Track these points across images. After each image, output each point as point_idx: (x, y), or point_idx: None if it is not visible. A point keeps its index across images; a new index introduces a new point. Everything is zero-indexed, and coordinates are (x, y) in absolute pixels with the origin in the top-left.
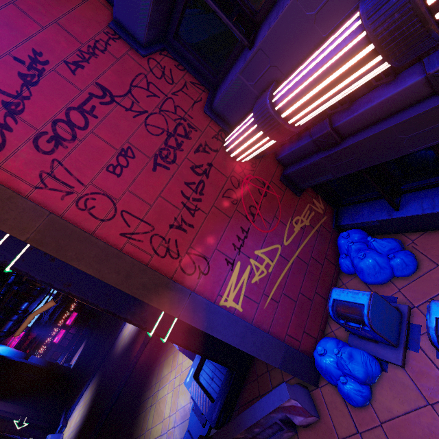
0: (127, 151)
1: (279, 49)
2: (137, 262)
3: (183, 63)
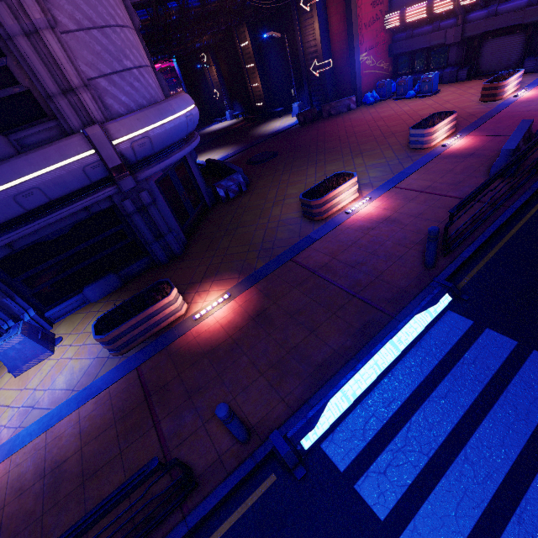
0: None
1: None
2: (357, 23)
3: None
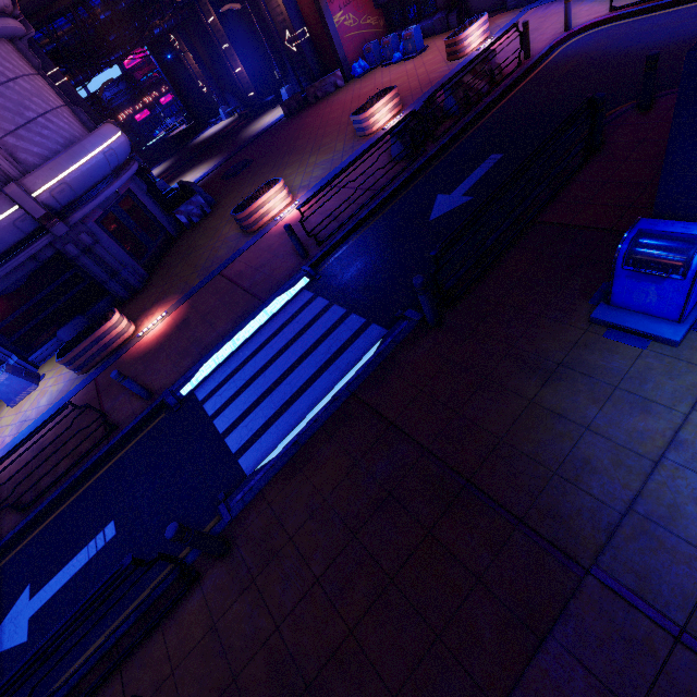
0: None
1: None
2: None
3: None
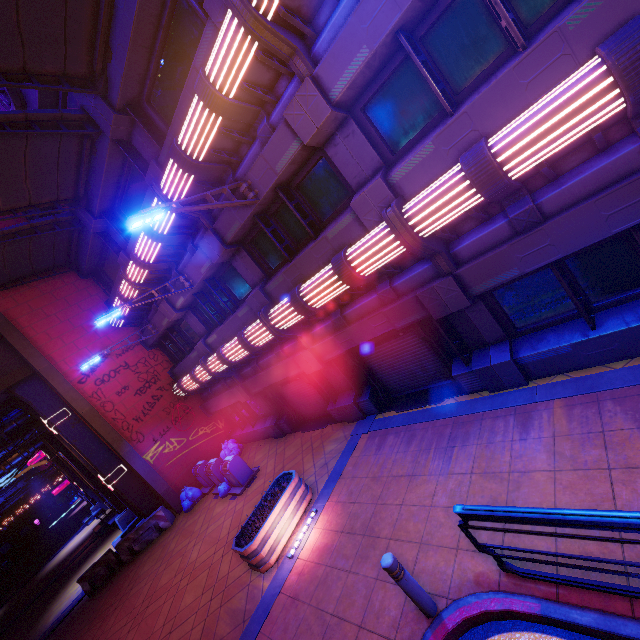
0: (127, 387)
1: (186, 367)
2: (114, 429)
3: (165, 353)
